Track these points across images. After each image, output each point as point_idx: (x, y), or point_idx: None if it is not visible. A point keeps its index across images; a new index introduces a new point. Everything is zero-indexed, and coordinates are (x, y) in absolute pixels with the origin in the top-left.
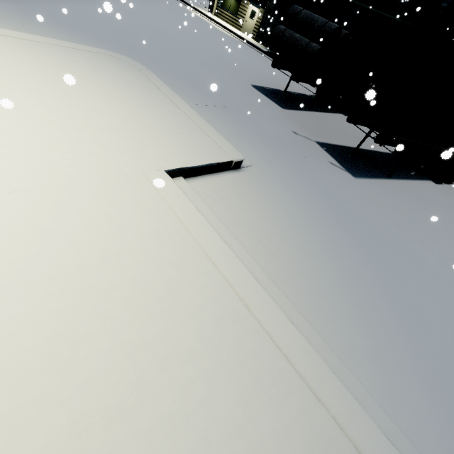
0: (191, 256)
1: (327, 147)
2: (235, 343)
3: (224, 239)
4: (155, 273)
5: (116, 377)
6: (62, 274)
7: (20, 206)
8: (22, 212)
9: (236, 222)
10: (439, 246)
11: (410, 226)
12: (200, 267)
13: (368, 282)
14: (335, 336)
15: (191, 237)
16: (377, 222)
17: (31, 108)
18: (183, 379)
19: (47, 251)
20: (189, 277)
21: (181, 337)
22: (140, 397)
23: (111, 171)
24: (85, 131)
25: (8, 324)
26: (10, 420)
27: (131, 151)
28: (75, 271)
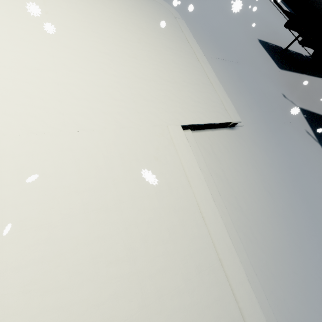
0: (188, 208)
1: (308, 114)
2: (207, 289)
3: (211, 193)
4: (163, 218)
5: (130, 297)
6: (106, 207)
7: (85, 144)
8: (86, 150)
9: (222, 177)
10: None
11: None
12: (193, 219)
13: (310, 253)
14: (274, 293)
15: (191, 191)
16: None
17: (97, 53)
18: (170, 308)
19: (99, 186)
20: (185, 226)
21: (173, 275)
22: (142, 315)
23: (145, 121)
24: (131, 80)
25: (73, 240)
26: (70, 310)
27: (160, 103)
28: (114, 206)
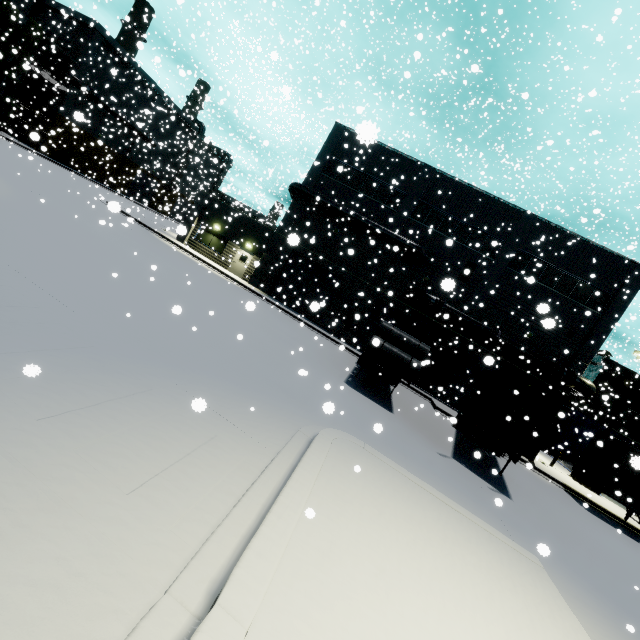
0: None
1: (460, 460)
2: None
3: None
4: None
5: None
6: None
7: None
8: None
9: None
10: (603, 560)
11: (580, 547)
12: None
13: None
14: None
15: None
16: (583, 562)
17: None
18: None
19: None
20: None
21: None
22: None
23: None
24: None
25: None
26: None
27: None
28: None
